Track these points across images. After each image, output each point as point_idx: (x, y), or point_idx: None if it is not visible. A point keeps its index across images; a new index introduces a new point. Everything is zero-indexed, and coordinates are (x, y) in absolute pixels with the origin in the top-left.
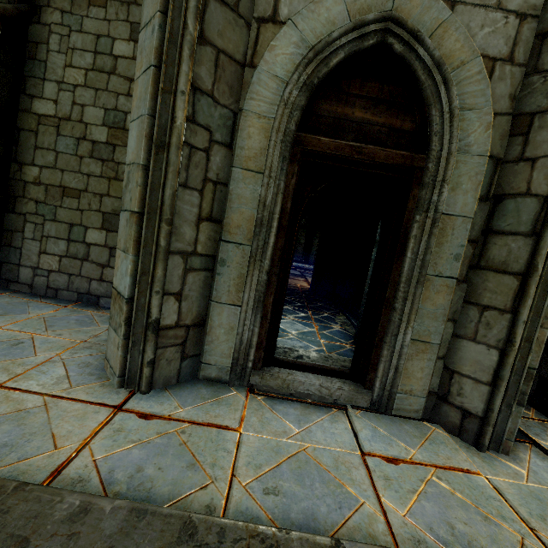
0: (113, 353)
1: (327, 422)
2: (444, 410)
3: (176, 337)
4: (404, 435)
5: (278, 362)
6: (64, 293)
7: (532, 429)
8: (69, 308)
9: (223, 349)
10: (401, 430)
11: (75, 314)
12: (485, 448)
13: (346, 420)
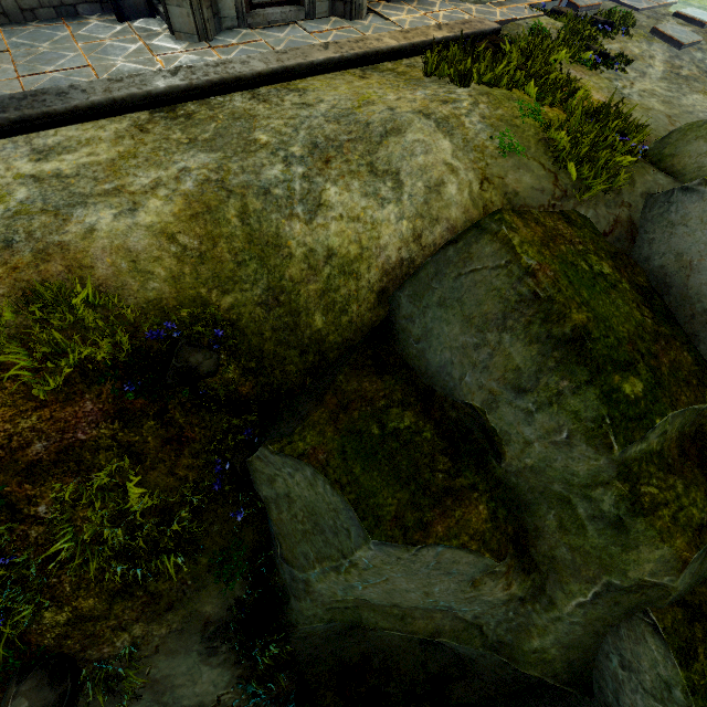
0: (184, 23)
1: (292, 30)
2: (337, 6)
3: (208, 1)
4: (323, 24)
5: (255, 7)
6: (41, 12)
7: (375, 6)
8: (72, 24)
9: (229, 4)
10: (321, 23)
11: (88, 26)
12: (353, 19)
13: (299, 27)
